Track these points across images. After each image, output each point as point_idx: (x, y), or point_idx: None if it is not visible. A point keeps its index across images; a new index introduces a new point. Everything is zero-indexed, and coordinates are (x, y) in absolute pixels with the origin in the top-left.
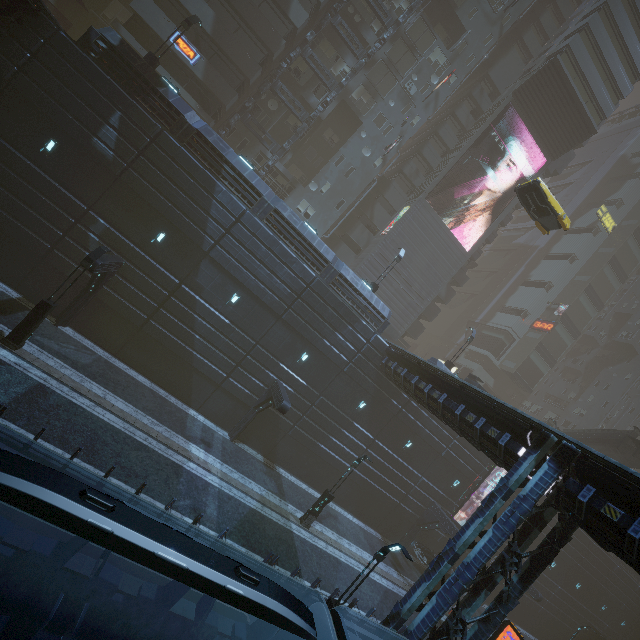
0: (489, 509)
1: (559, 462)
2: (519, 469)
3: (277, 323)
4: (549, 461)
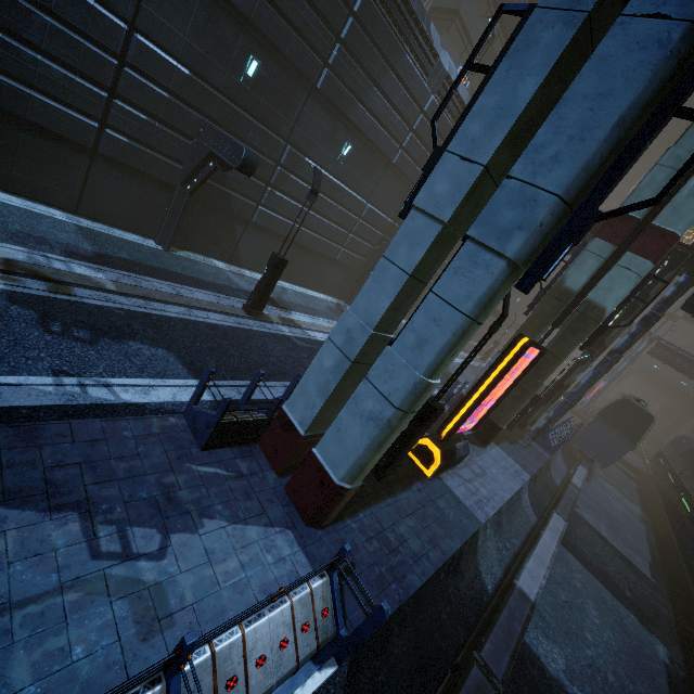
0: (625, 356)
1: (651, 341)
2: (636, 344)
3: (515, 291)
4: (648, 341)
